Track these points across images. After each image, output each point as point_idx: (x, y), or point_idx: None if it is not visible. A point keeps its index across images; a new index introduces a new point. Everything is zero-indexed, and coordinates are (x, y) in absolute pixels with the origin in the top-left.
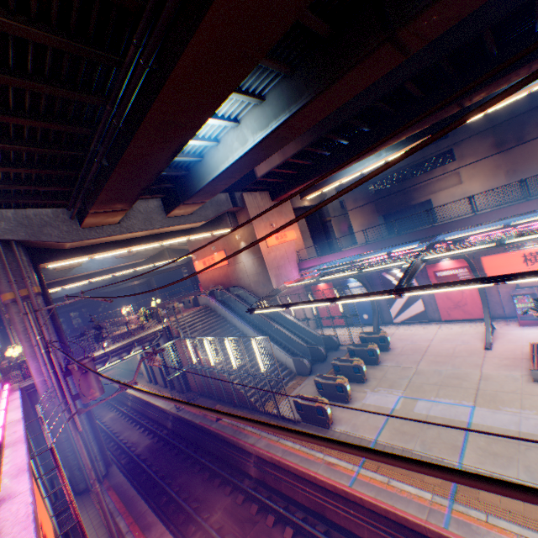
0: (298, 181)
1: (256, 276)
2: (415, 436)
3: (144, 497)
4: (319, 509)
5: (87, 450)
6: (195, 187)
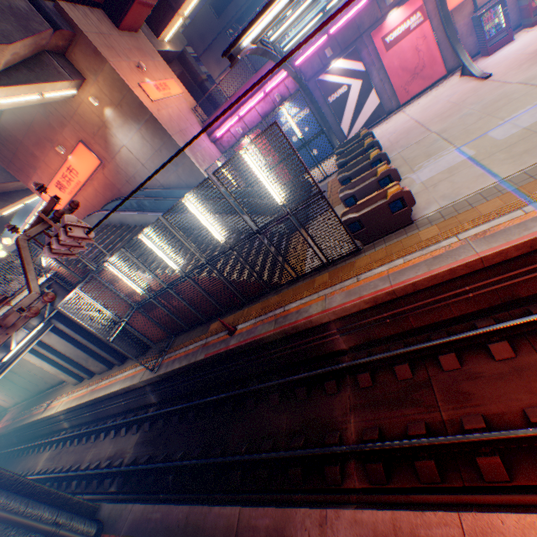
0: None
1: (157, 157)
2: None
3: (196, 502)
4: (500, 300)
5: None
6: None
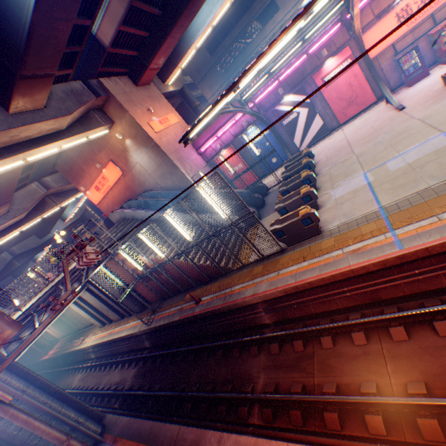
0: (155, 45)
1: (159, 169)
2: (418, 179)
3: (163, 421)
4: (369, 299)
5: (42, 423)
6: (20, 29)
